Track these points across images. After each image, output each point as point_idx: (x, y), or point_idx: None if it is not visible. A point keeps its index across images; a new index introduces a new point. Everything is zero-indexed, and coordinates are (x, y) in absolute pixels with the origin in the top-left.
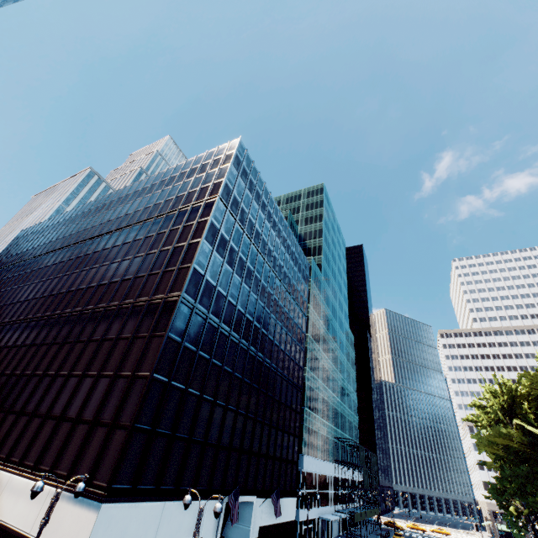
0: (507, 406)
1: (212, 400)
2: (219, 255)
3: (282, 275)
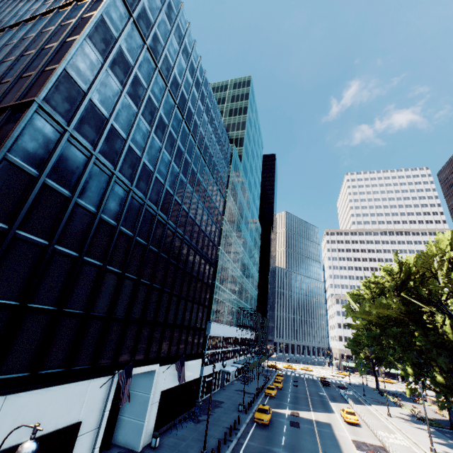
0: (400, 281)
1: (99, 265)
2: (116, 77)
3: (203, 146)
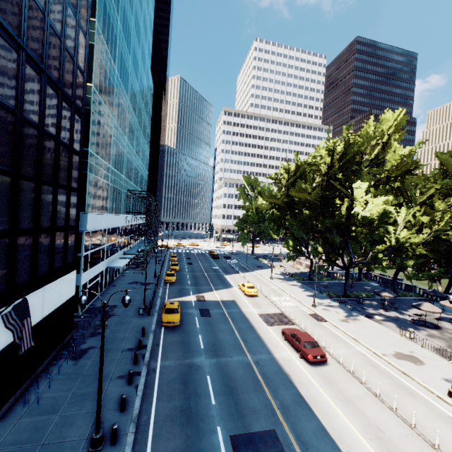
0: (341, 164)
1: None
2: None
3: None
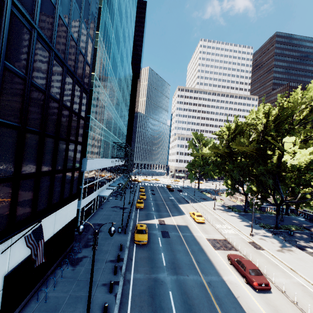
0: (275, 124)
1: None
2: None
3: None
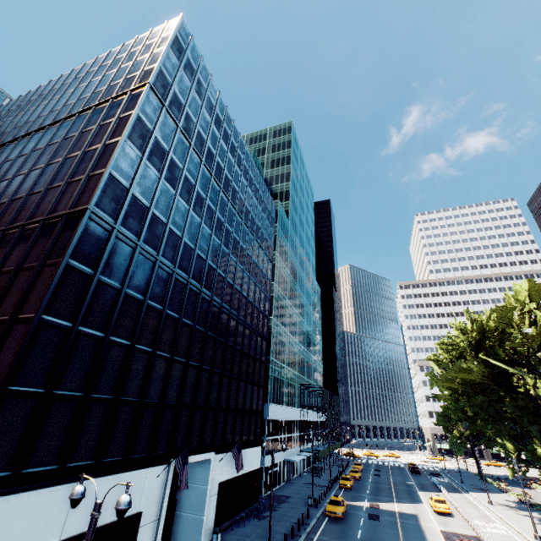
0: (475, 341)
1: (150, 351)
2: (154, 166)
3: (244, 211)
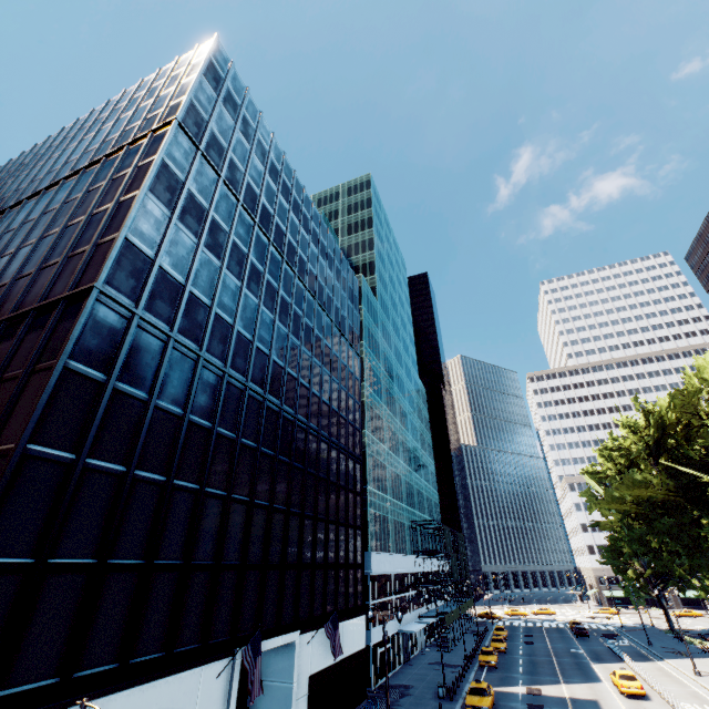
0: (653, 441)
1: (195, 488)
2: (189, 229)
3: (317, 289)
